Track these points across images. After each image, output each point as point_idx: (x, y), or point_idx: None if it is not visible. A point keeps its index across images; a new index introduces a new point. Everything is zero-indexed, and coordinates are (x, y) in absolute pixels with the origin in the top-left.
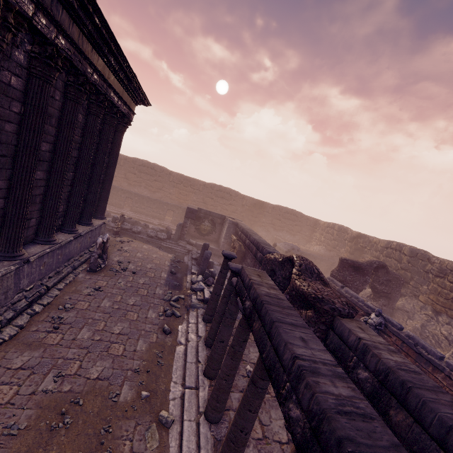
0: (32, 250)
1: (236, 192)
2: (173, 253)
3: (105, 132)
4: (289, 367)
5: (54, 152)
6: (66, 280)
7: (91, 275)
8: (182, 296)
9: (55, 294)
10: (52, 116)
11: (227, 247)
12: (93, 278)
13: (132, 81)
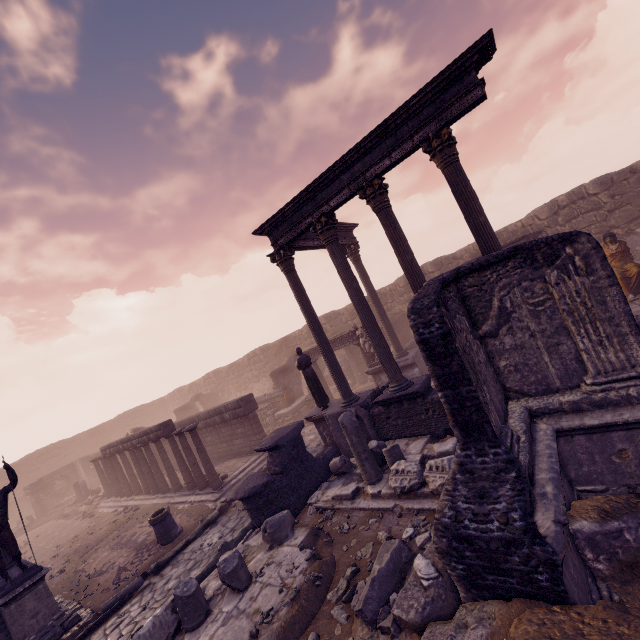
0: None
1: (62, 442)
2: (50, 520)
3: None
4: (117, 444)
5: None
6: None
7: None
8: (87, 510)
9: None
10: None
11: (96, 479)
12: None
13: None
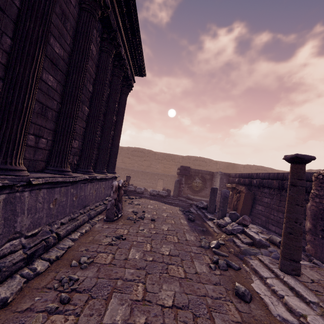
0: (38, 174)
1: (209, 159)
2: (178, 206)
3: (114, 83)
4: None
5: (68, 66)
6: (82, 229)
7: (109, 224)
8: (220, 241)
9: (67, 244)
10: (66, 18)
11: None
12: (111, 227)
13: (135, 32)
